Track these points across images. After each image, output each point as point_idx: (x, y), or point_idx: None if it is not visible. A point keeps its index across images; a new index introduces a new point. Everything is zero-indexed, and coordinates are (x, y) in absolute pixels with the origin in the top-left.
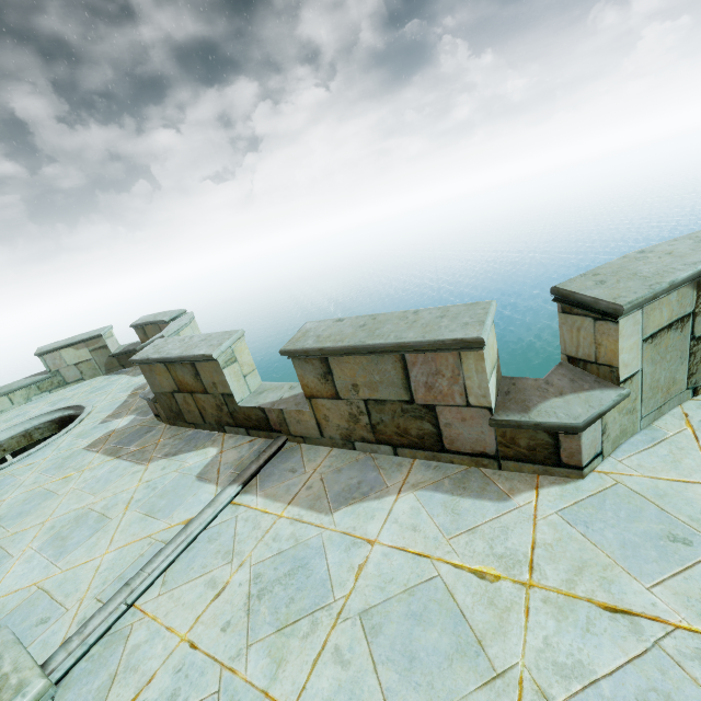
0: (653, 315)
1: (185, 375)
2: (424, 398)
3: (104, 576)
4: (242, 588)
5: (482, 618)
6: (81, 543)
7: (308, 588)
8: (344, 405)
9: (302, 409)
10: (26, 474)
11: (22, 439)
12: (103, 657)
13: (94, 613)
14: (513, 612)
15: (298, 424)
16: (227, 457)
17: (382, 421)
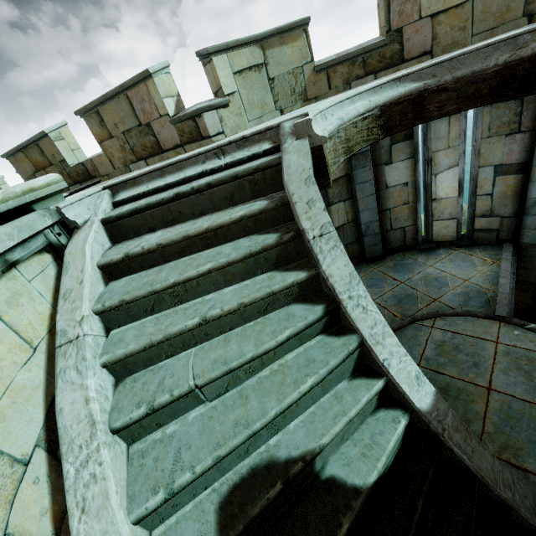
0: (236, 60)
1: (36, 155)
2: (144, 119)
3: None
4: None
5: None
6: None
7: None
8: (116, 141)
9: (100, 154)
10: None
11: None
12: None
13: None
14: None
15: (102, 166)
16: None
17: (135, 144)
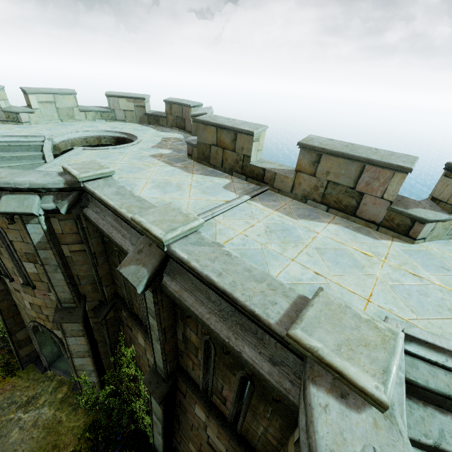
0: None
1: (226, 138)
2: (361, 188)
3: (193, 206)
4: (262, 228)
5: (364, 262)
6: (174, 192)
7: (291, 236)
8: (315, 180)
9: (289, 176)
10: (121, 156)
11: (96, 140)
12: (208, 227)
13: (200, 214)
14: (376, 265)
15: (281, 182)
16: (236, 185)
17: (331, 193)
